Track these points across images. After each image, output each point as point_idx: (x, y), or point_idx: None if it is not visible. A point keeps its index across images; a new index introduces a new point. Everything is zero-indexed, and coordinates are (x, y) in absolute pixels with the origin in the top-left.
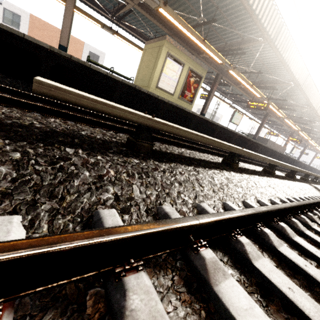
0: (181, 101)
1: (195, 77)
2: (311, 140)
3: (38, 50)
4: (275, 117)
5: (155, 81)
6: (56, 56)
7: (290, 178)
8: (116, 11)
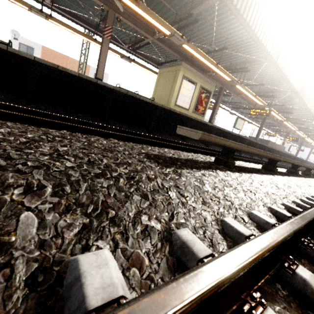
0: (195, 114)
1: (205, 93)
2: (308, 137)
3: (104, 90)
4: (272, 120)
5: (174, 100)
6: (115, 93)
7: (307, 176)
8: (133, 43)
